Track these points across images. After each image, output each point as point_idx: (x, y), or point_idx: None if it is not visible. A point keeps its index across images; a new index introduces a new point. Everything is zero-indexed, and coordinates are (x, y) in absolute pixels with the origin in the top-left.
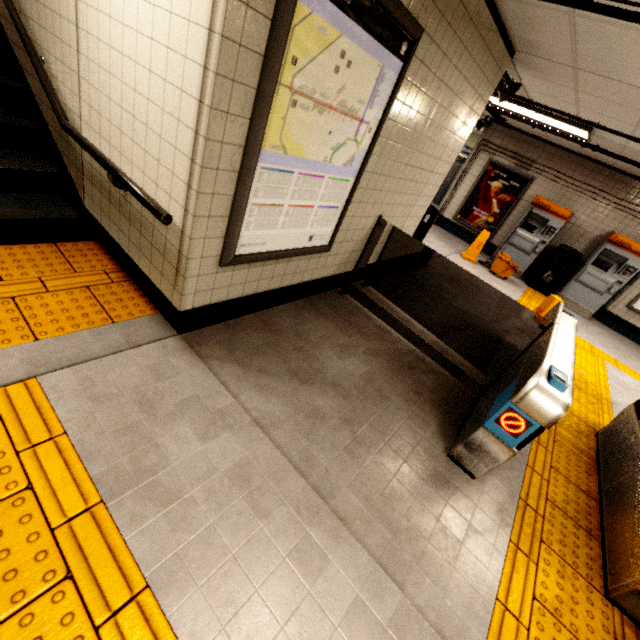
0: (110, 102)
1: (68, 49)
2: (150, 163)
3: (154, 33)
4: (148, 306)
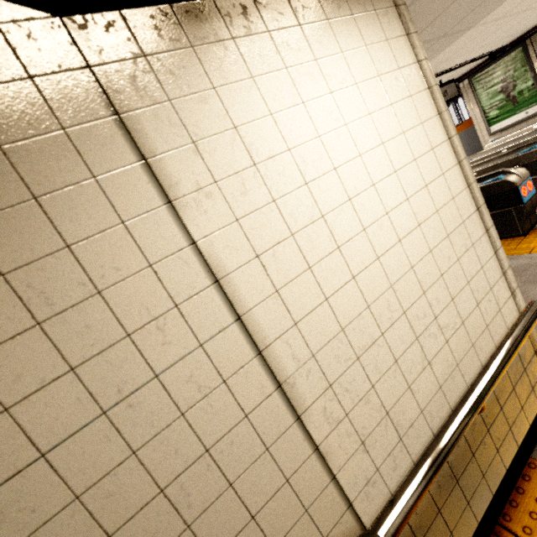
0: (398, 363)
1: (264, 461)
2: (472, 322)
3: (419, 217)
4: (532, 474)
